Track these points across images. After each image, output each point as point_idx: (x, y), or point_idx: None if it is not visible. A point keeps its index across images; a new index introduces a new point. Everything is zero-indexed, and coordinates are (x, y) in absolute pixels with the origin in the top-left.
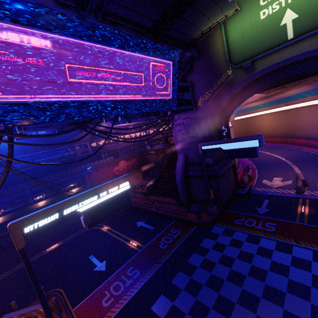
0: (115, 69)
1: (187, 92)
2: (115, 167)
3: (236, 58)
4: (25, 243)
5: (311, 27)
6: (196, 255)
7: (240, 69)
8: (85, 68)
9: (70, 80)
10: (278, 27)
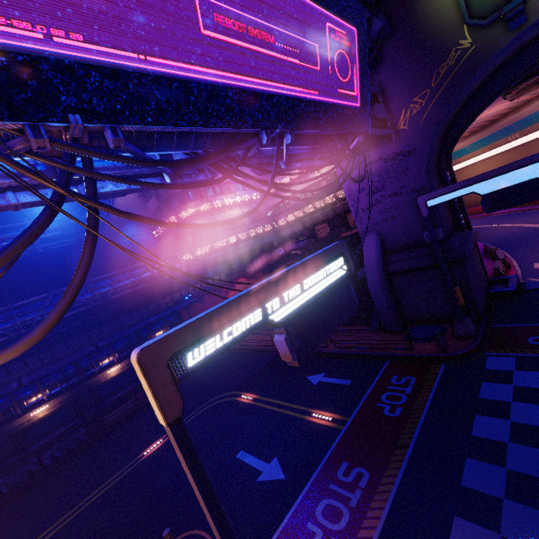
0: (275, 25)
1: (377, 104)
2: (230, 291)
3: (485, 4)
4: (180, 403)
5: None
6: (483, 418)
7: (492, 29)
8: (227, 10)
9: (202, 31)
10: None
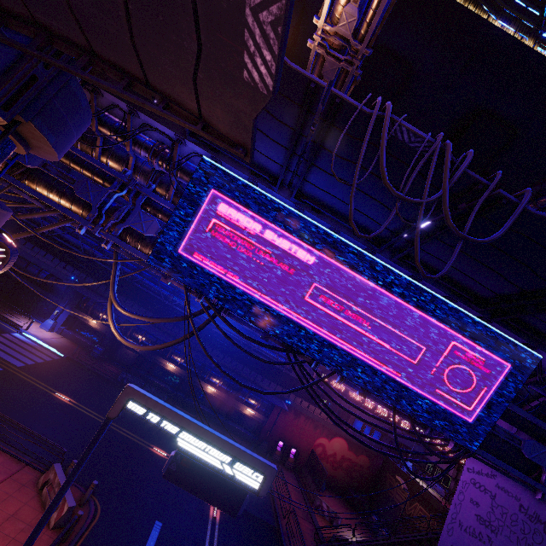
0: (376, 318)
1: (534, 442)
2: (324, 437)
3: None
4: (117, 415)
5: None
6: None
7: None
8: (335, 297)
9: (307, 299)
10: None
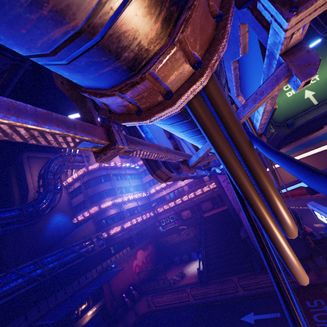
0: None
1: None
2: (134, 261)
3: (278, 120)
4: None
5: (326, 97)
6: None
7: (281, 127)
8: None
9: None
10: (303, 99)
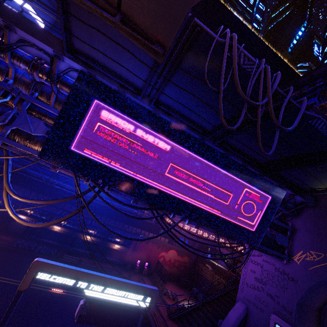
0: (207, 181)
1: (281, 235)
2: (163, 251)
3: None
4: (27, 286)
5: None
6: None
7: None
8: (183, 170)
9: (165, 173)
10: None
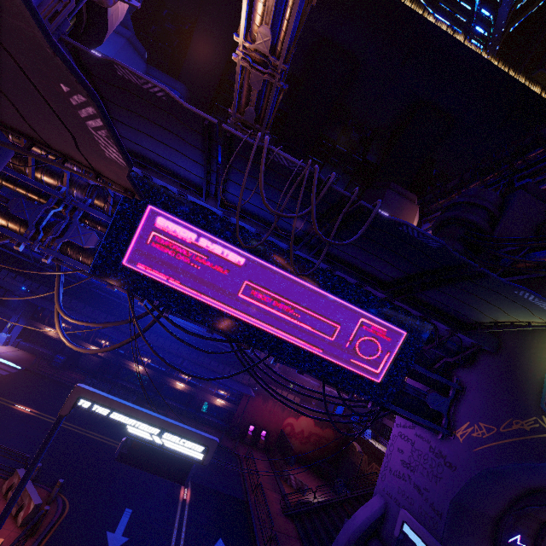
0: (300, 306)
1: (436, 394)
2: (292, 417)
3: None
4: (68, 412)
5: None
6: None
7: None
8: (263, 291)
9: (239, 294)
10: None
